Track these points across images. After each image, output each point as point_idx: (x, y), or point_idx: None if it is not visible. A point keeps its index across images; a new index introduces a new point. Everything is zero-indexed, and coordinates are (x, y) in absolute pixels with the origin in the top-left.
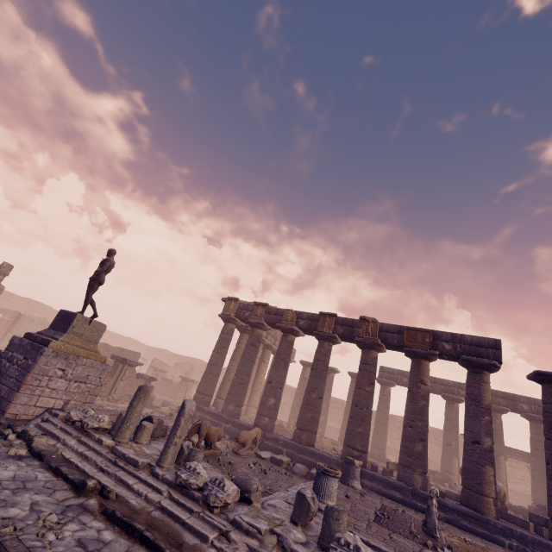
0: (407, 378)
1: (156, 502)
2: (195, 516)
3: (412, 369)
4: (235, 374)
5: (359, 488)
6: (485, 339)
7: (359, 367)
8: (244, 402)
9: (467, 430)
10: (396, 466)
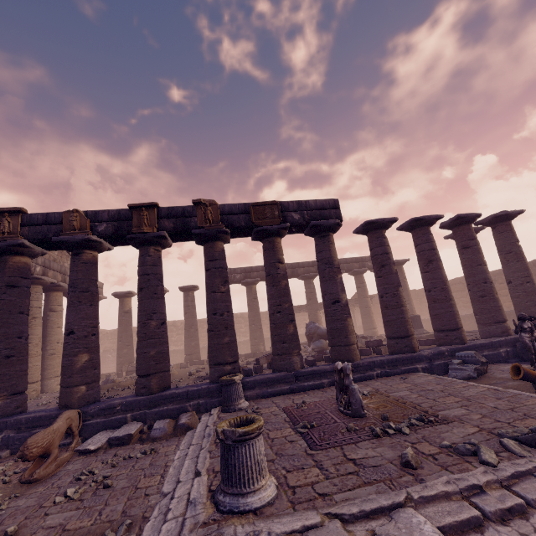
0: (240, 274)
1: None
2: None
3: (266, 251)
4: None
5: (247, 406)
6: (326, 201)
7: (206, 267)
8: (34, 378)
9: (326, 294)
10: (266, 358)
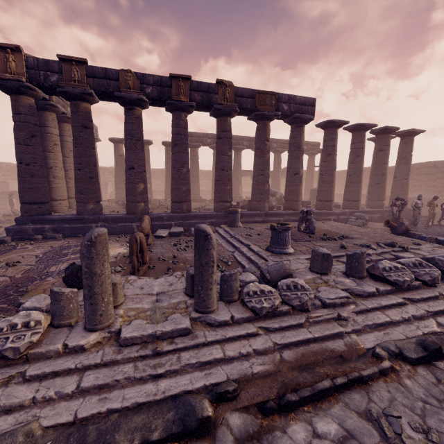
0: (210, 139)
1: (273, 347)
2: (307, 326)
3: (260, 131)
4: (78, 169)
5: (242, 225)
6: (307, 99)
7: (219, 136)
8: None
9: (291, 168)
10: (243, 202)
